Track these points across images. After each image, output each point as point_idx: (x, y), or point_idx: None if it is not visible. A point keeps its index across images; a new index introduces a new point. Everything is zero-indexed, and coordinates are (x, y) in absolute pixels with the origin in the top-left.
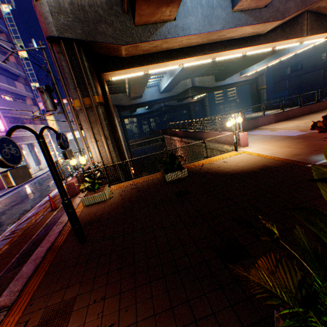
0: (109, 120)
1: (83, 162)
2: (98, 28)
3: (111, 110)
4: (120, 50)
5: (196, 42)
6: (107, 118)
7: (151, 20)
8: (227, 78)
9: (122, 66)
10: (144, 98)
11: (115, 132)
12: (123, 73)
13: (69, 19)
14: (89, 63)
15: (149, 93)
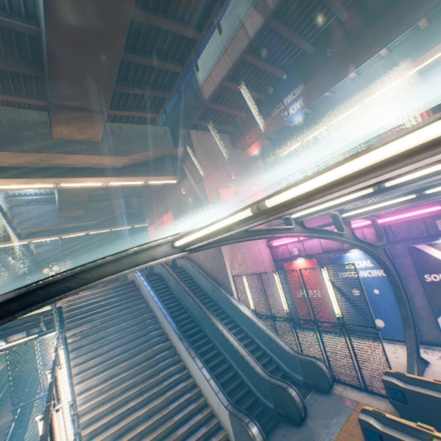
0: None
1: None
2: None
3: None
4: None
5: (38, 230)
6: None
7: None
8: (138, 236)
9: None
10: (41, 255)
11: None
12: None
13: None
14: None
15: (48, 251)
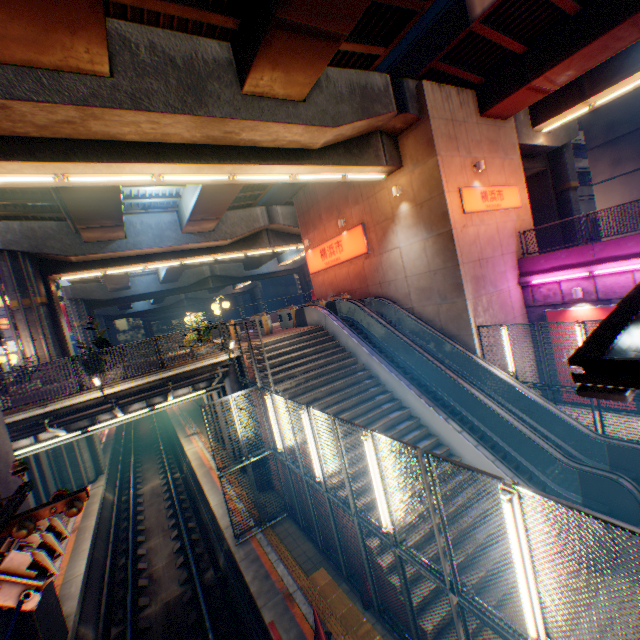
0: (54, 319)
1: (14, 361)
2: (48, 243)
3: (57, 310)
4: (71, 258)
5: (155, 251)
6: (51, 317)
7: (102, 239)
8: (260, 266)
9: (74, 269)
10: (135, 289)
11: (61, 331)
12: (76, 274)
13: (18, 236)
14: (35, 268)
15: (143, 283)
